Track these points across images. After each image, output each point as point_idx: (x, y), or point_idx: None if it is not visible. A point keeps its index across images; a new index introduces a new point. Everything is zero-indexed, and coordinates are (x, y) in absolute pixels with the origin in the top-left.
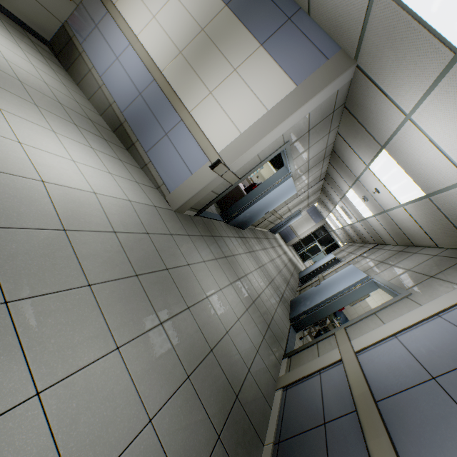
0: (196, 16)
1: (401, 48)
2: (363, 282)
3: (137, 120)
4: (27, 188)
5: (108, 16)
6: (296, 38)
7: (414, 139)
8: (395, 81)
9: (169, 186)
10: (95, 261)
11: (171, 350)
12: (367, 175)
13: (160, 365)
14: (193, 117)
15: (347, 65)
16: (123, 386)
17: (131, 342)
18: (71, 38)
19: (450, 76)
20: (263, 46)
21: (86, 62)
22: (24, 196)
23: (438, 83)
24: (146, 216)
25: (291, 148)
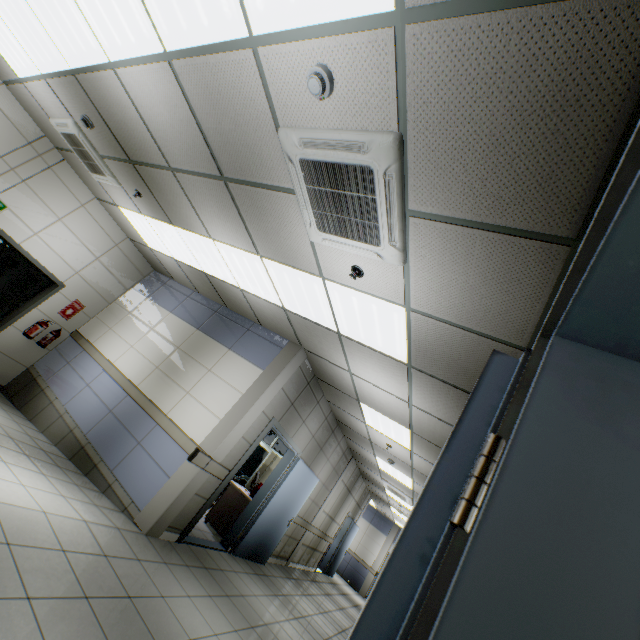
0: (172, 340)
1: (316, 335)
2: None
3: (104, 437)
4: None
5: (83, 353)
6: (256, 340)
7: (365, 386)
8: (328, 352)
9: (140, 502)
10: (38, 576)
11: None
12: (372, 432)
13: None
14: (170, 418)
15: (297, 349)
16: None
17: None
18: (35, 378)
19: (345, 344)
20: (231, 349)
21: (49, 395)
22: None
23: (345, 349)
24: (106, 537)
25: (282, 424)
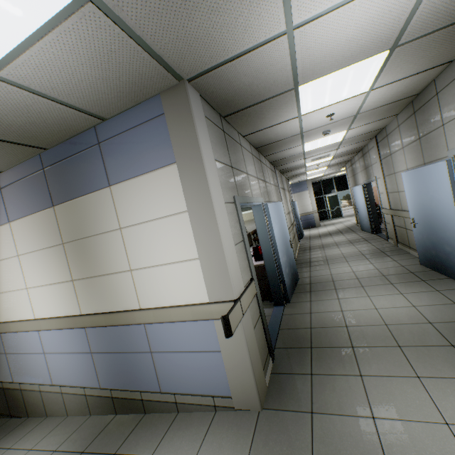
0: (47, 244)
1: None
2: (454, 169)
3: (117, 376)
4: None
5: (3, 335)
6: (122, 143)
7: (321, 34)
8: (236, 28)
9: (220, 391)
10: None
11: None
12: (307, 120)
13: None
14: (147, 308)
15: (181, 92)
16: None
17: None
18: (3, 388)
19: None
20: (111, 185)
21: (31, 389)
22: None
23: None
24: None
25: (241, 195)
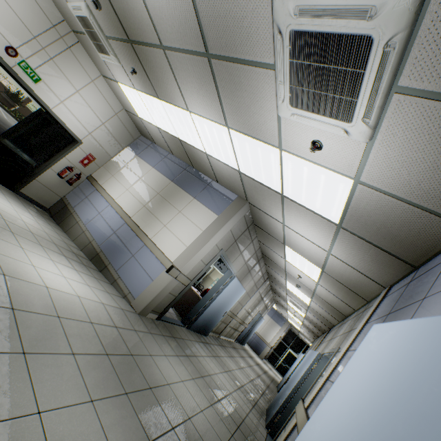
0: (154, 187)
1: (262, 194)
2: (317, 360)
3: (111, 249)
4: (38, 290)
5: (96, 191)
6: (214, 193)
7: (293, 235)
8: (268, 208)
9: (134, 293)
10: (77, 339)
11: (134, 416)
12: (288, 266)
13: (125, 424)
14: (153, 241)
15: (243, 203)
16: (95, 429)
17: (102, 400)
18: (66, 205)
19: (285, 203)
20: (195, 198)
21: (75, 217)
22: (36, 294)
23: (284, 207)
24: (115, 315)
25: (227, 253)
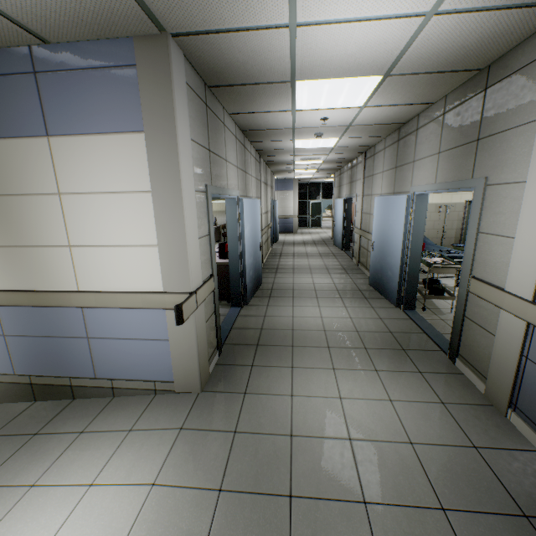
0: None
1: None
2: (410, 205)
3: (40, 361)
4: None
5: None
6: (72, 84)
7: (322, 40)
8: (237, 3)
9: (162, 377)
10: None
11: None
12: (300, 117)
13: None
14: (88, 291)
15: (162, 47)
16: None
17: None
18: None
19: None
20: (50, 135)
21: None
22: None
23: None
24: (191, 466)
25: (215, 184)
